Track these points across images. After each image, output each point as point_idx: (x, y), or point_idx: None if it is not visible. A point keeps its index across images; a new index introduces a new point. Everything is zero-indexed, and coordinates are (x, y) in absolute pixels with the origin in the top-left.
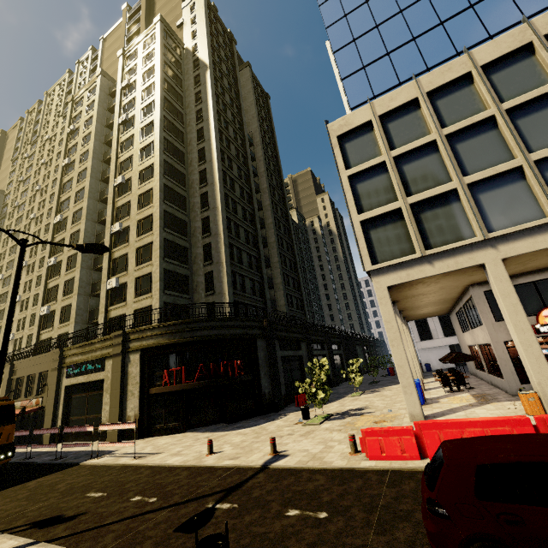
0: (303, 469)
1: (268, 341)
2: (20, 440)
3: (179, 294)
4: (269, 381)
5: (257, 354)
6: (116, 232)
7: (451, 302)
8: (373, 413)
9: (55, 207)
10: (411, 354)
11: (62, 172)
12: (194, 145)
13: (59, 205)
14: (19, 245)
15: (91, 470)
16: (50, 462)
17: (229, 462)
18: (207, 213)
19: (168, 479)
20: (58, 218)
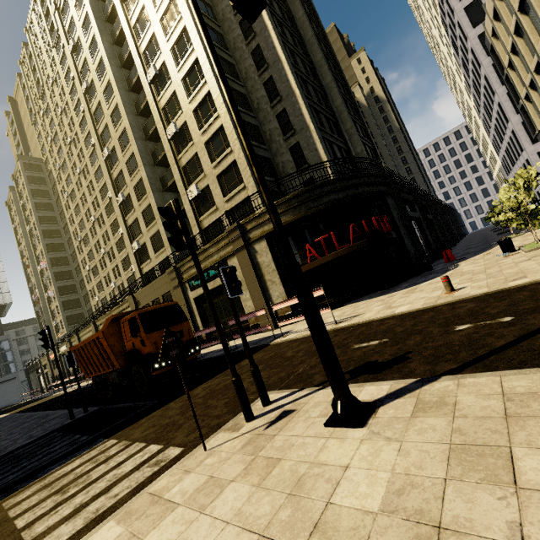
0: None
1: (396, 198)
2: None
3: (270, 179)
4: (410, 241)
5: (391, 214)
6: (174, 136)
7: None
8: None
9: (97, 142)
10: None
11: (86, 101)
12: None
13: (100, 138)
14: None
15: (297, 342)
16: (232, 352)
17: (523, 281)
18: (268, 73)
19: (453, 312)
20: (106, 152)
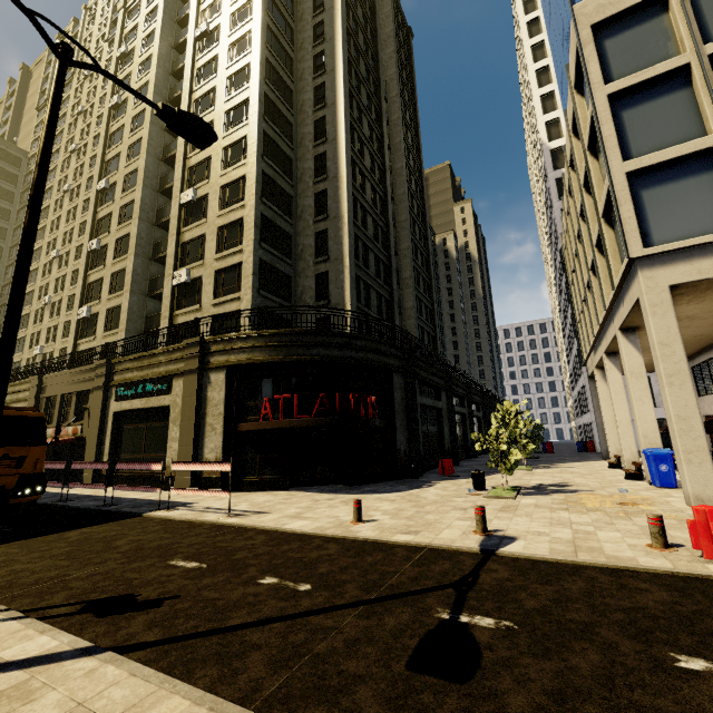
0: (579, 565)
1: (407, 378)
2: (52, 479)
3: (278, 300)
4: (405, 435)
5: (392, 395)
6: (188, 203)
7: (701, 346)
8: (593, 491)
9: (98, 168)
10: (626, 416)
11: (108, 117)
12: (308, 80)
13: (104, 165)
14: (53, 53)
15: (163, 525)
16: (98, 509)
17: (406, 538)
18: (324, 185)
19: (308, 552)
20: (103, 184)
